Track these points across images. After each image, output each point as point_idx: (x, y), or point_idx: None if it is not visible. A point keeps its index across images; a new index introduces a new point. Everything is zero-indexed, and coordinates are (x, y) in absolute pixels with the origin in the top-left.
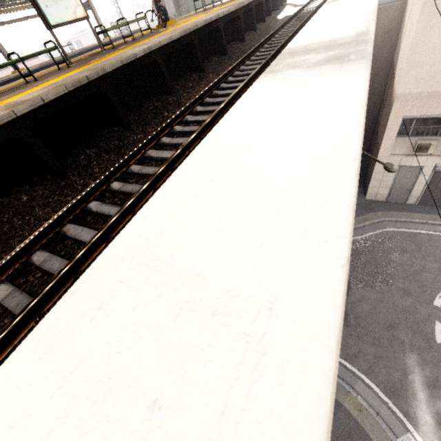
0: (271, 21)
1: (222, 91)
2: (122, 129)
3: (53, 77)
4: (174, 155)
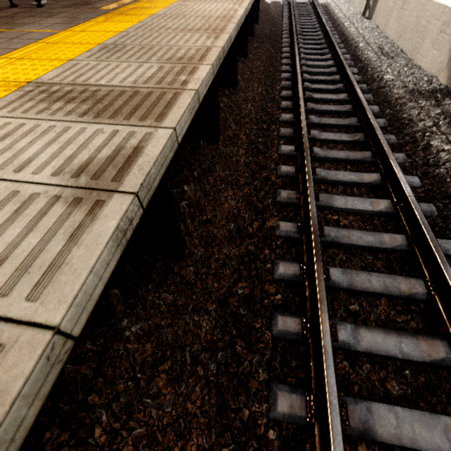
0: (263, 3)
1: (315, 93)
2: (208, 143)
3: (45, 23)
4: (424, 217)
